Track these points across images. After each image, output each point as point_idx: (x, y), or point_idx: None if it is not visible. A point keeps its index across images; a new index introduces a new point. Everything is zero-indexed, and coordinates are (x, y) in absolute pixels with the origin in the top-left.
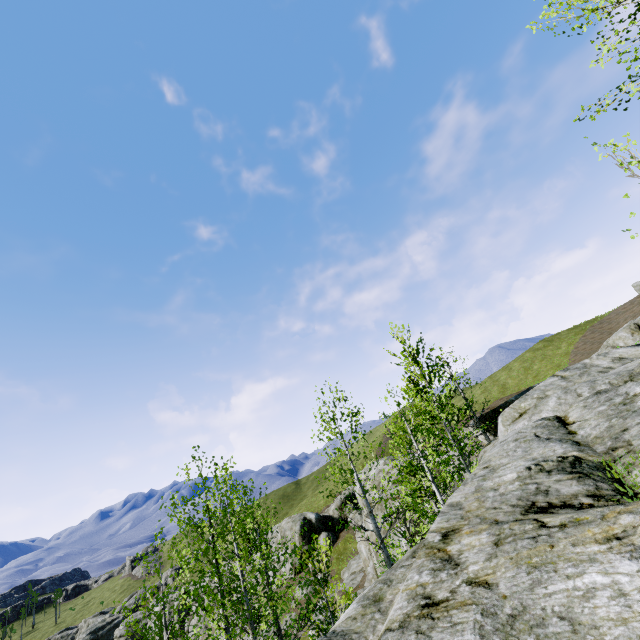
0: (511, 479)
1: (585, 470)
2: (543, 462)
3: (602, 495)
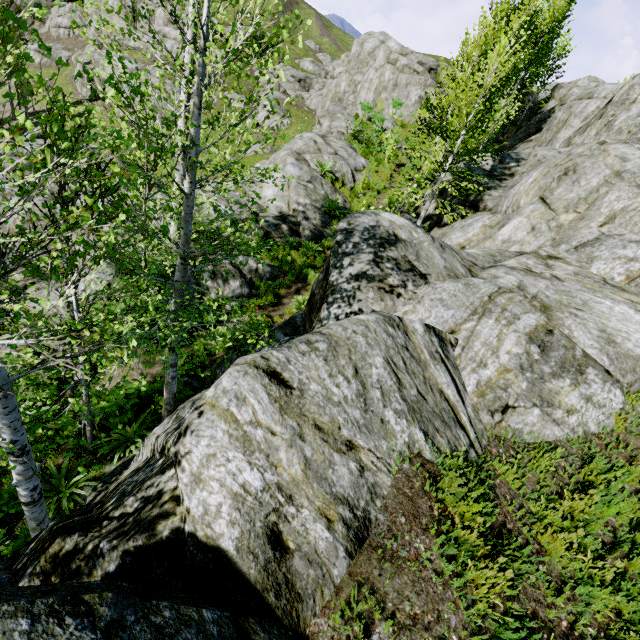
0: None
1: None
2: None
3: None
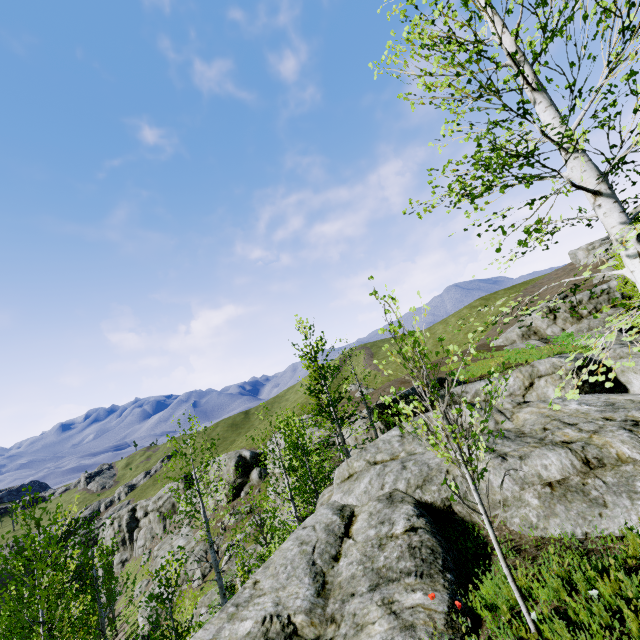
0: (242, 635)
1: None
2: (276, 618)
3: None
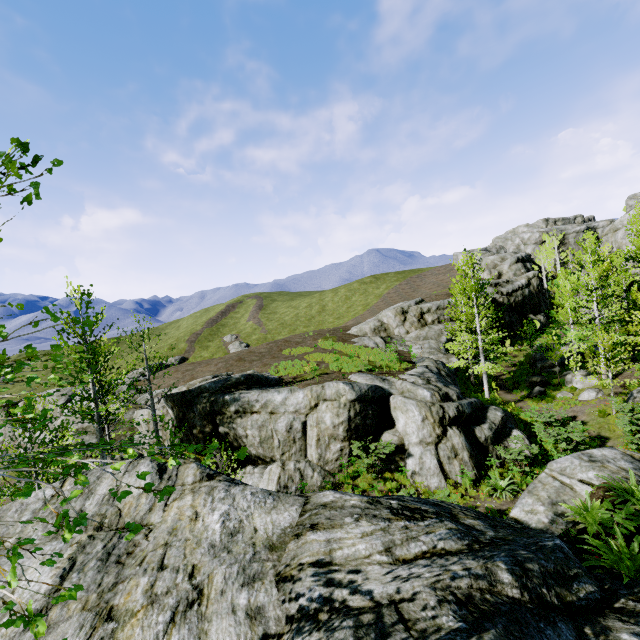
0: None
1: None
2: None
3: None
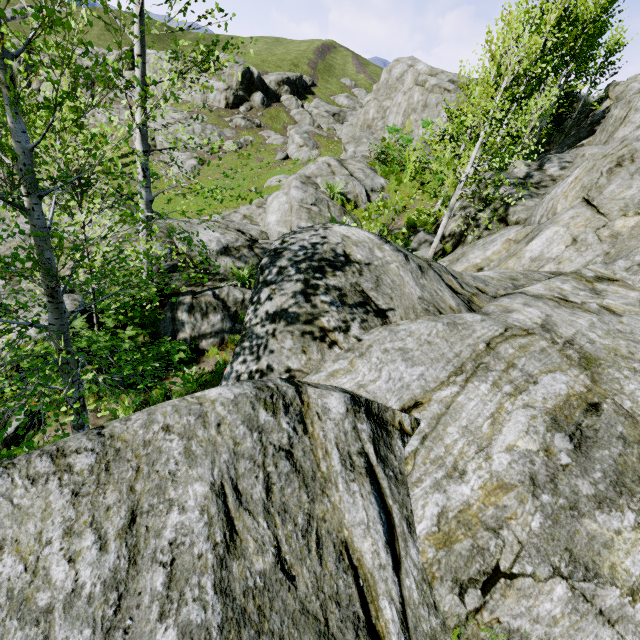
0: None
1: None
2: None
3: None
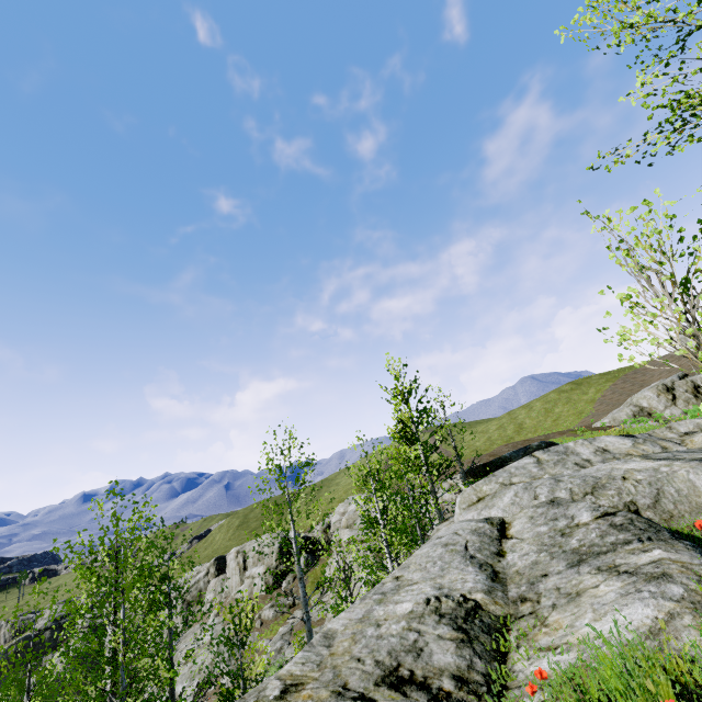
0: (402, 613)
1: (473, 631)
2: (445, 597)
3: (469, 680)
